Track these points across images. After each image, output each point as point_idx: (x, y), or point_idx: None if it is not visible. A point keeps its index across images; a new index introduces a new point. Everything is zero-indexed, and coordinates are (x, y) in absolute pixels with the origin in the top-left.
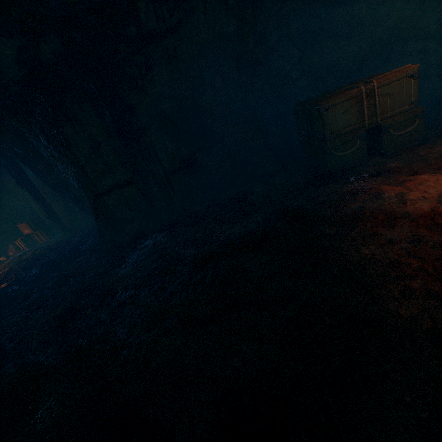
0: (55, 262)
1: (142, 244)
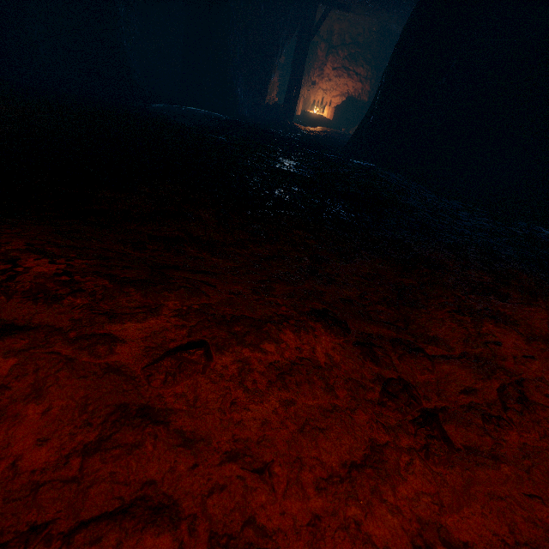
0: (332, 138)
1: (355, 160)
